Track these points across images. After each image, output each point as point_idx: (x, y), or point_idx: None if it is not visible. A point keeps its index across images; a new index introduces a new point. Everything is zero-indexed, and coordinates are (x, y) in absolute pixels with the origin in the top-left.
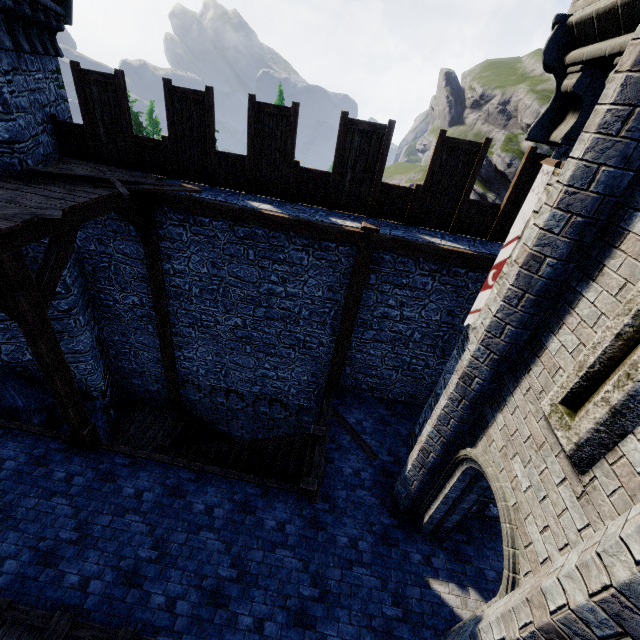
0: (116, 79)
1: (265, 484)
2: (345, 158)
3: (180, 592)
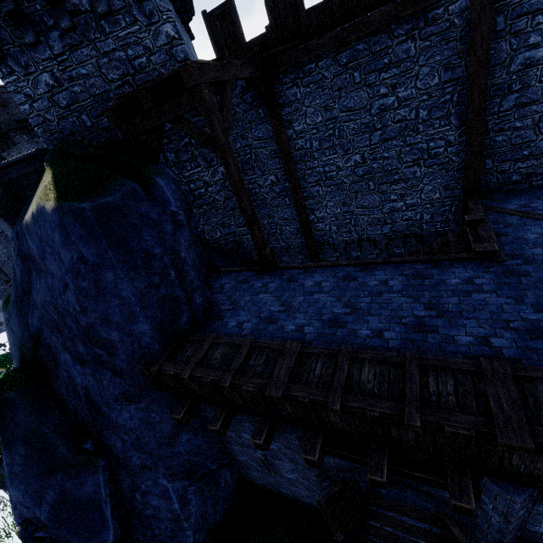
0: (229, 3)
1: (433, 259)
2: None
3: (382, 327)
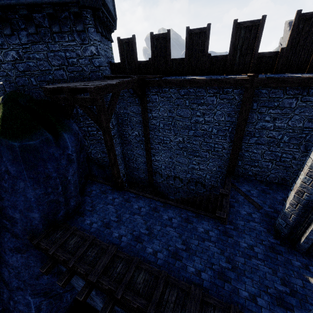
0: (132, 39)
1: (197, 212)
2: (236, 45)
3: (159, 249)
